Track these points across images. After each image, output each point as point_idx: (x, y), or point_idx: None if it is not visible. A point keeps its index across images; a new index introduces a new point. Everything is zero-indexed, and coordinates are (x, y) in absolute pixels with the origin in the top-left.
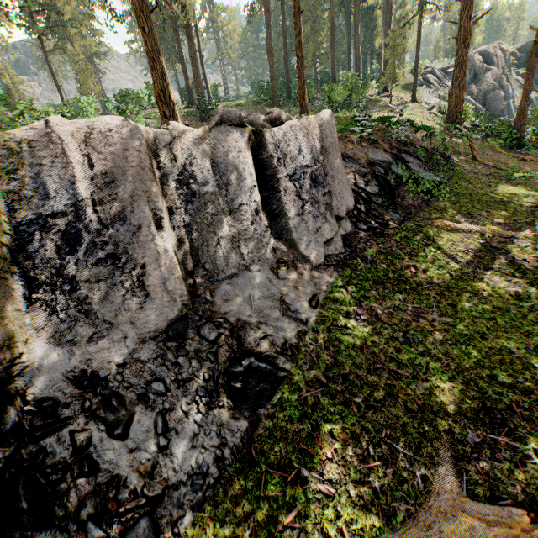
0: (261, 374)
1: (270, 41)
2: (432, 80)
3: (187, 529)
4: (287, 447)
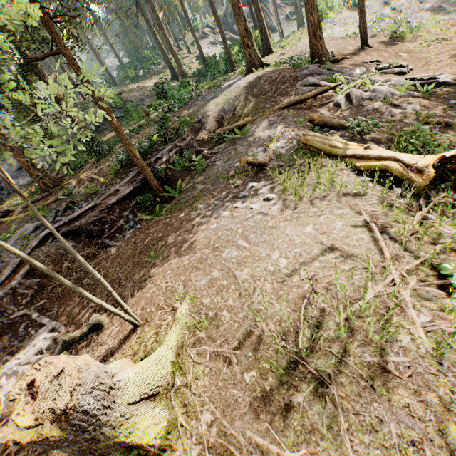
0: None
1: (95, 52)
2: (207, 32)
3: (22, 188)
4: None
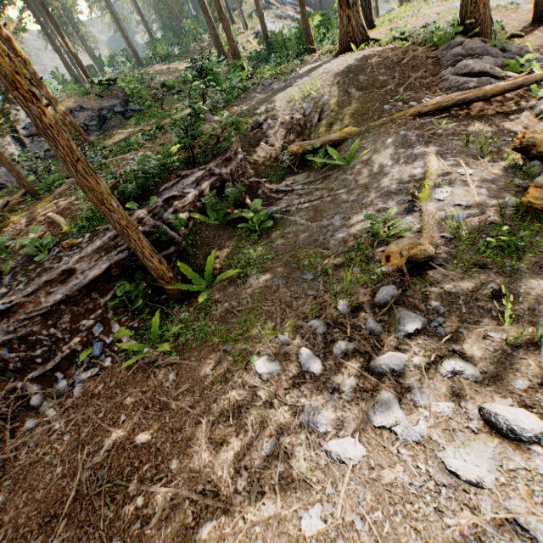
0: (1, 188)
1: (114, 15)
2: (272, 1)
3: None
4: (0, 198)
